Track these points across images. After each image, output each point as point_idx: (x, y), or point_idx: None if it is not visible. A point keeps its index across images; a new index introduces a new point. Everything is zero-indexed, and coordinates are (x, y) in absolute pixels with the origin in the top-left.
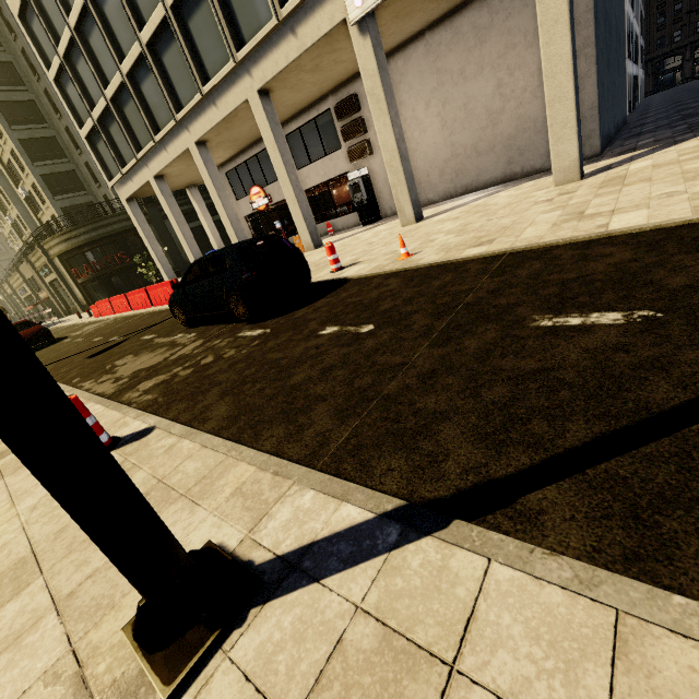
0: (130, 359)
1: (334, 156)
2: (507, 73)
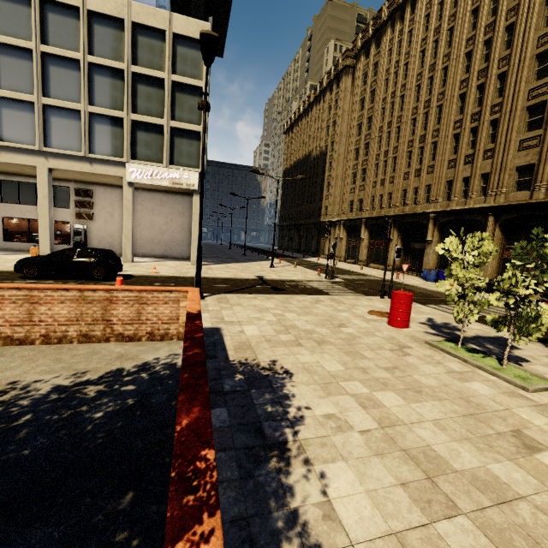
0: None
1: (62, 210)
2: (170, 220)
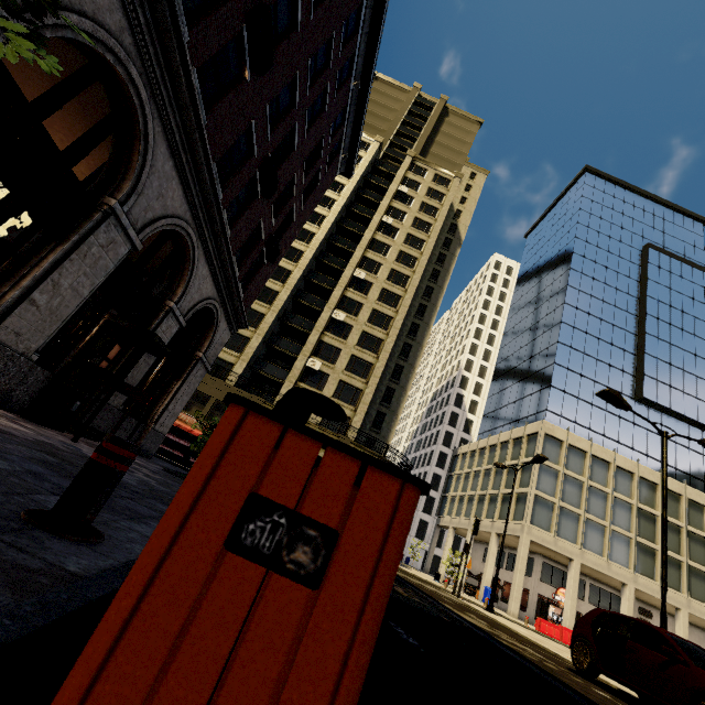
0: None
1: None
2: None
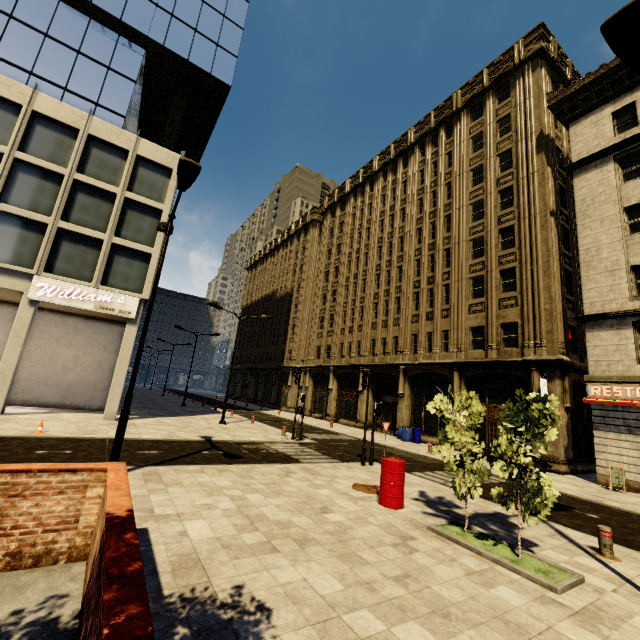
0: None
1: None
2: (84, 354)
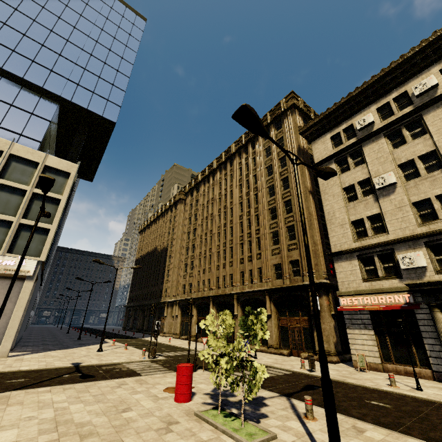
0: None
1: None
2: None
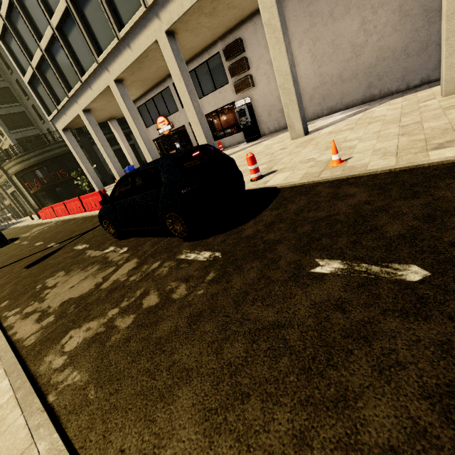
0: (60, 279)
1: (223, 90)
2: (371, 12)
